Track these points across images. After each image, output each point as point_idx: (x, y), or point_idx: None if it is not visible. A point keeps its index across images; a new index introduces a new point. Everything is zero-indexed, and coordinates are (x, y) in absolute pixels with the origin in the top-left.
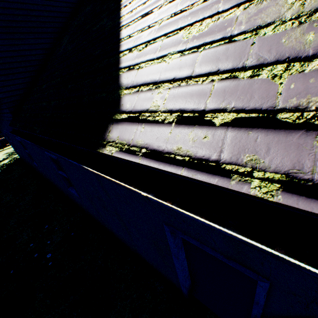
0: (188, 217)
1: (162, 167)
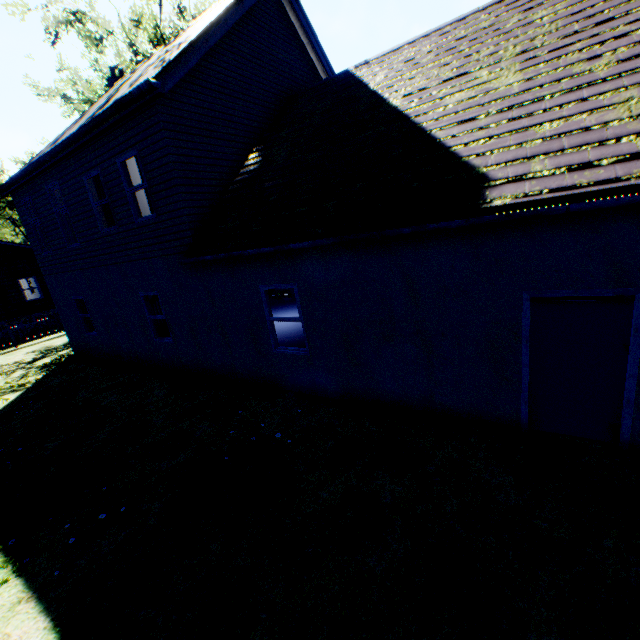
0: (608, 206)
1: (572, 192)
